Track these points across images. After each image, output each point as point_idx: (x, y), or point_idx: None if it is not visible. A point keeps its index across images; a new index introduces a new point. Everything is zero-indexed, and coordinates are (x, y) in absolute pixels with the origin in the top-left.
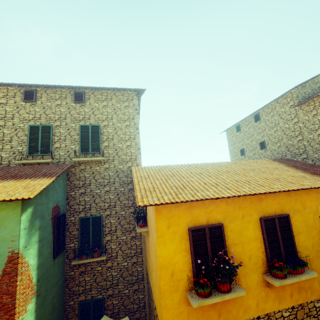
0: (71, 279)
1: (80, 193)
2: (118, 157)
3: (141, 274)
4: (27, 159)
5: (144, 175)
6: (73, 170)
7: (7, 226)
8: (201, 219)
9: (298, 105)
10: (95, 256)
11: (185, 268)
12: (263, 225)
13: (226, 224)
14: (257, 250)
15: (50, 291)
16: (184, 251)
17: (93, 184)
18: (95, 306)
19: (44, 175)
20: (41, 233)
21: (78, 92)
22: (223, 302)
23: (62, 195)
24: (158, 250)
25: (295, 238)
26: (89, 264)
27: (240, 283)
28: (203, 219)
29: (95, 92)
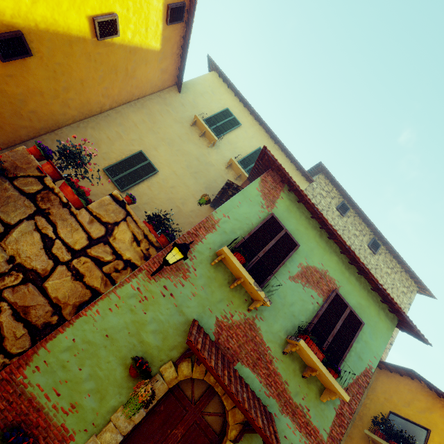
0: None
1: None
2: None
3: None
4: None
5: None
6: None
7: (377, 339)
8: None
9: None
10: None
11: None
12: None
13: None
14: None
15: None
16: None
17: None
18: None
19: None
20: None
21: (377, 242)
22: None
23: None
24: None
25: None
26: None
27: None
28: None
29: (387, 254)
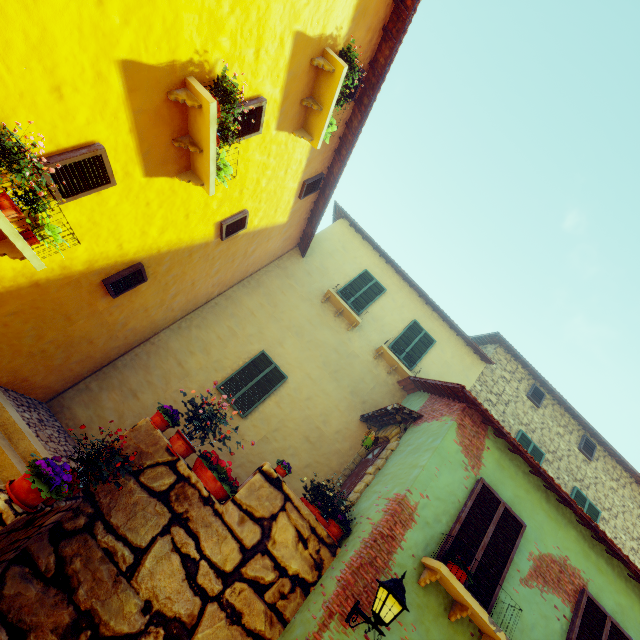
0: None
1: None
2: None
3: None
4: None
5: None
6: None
7: None
8: None
9: None
10: None
11: None
12: None
13: None
14: None
15: None
16: None
17: None
18: None
19: None
20: None
21: (590, 441)
22: None
23: None
24: None
25: None
26: None
27: None
28: None
29: (606, 458)
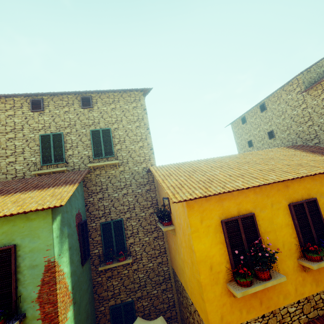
0: (99, 285)
1: (98, 198)
2: (132, 159)
3: (167, 274)
4: (42, 169)
5: (166, 173)
6: (89, 176)
7: (40, 236)
8: (232, 210)
9: (305, 91)
10: (120, 260)
11: (223, 260)
12: (293, 211)
13: (257, 213)
14: (290, 236)
15: (83, 298)
16: (219, 244)
17: (110, 188)
18: (125, 310)
19: (66, 182)
20: (70, 241)
21: (85, 97)
22: (263, 290)
23: (81, 202)
24: (195, 245)
25: None
26: (115, 269)
27: (277, 270)
28: (234, 211)
29: (101, 96)
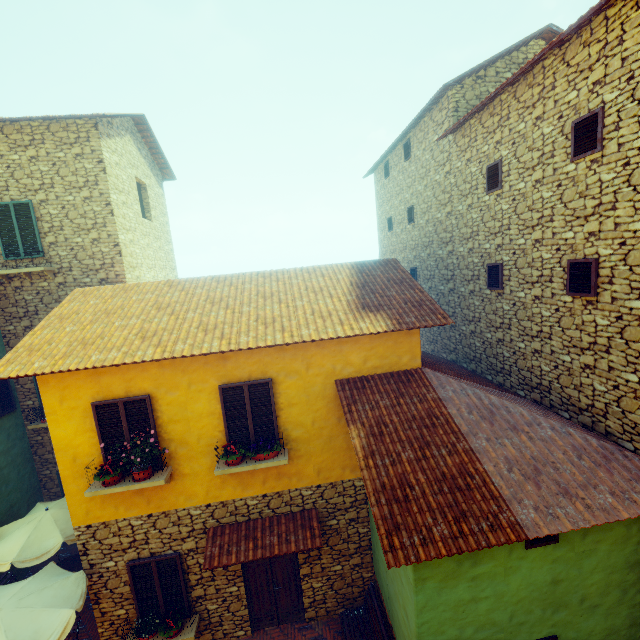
0: (39, 445)
1: (23, 327)
2: (78, 262)
3: None
4: None
5: (68, 313)
6: (2, 289)
7: None
8: (115, 389)
9: (443, 136)
10: None
11: (94, 451)
12: (220, 397)
13: (160, 396)
14: (213, 428)
15: None
16: (90, 432)
17: (43, 312)
18: None
19: None
20: None
21: None
22: (155, 489)
23: None
24: (50, 431)
25: (283, 412)
26: None
27: (181, 468)
28: (120, 390)
29: (6, 128)
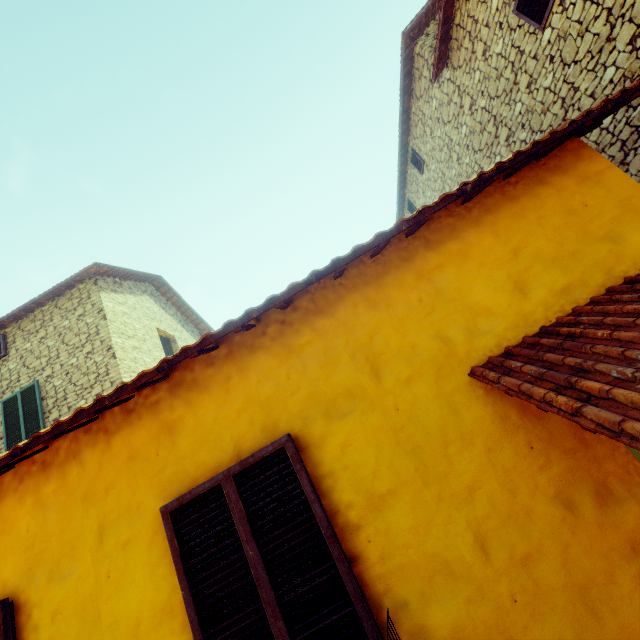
0: None
1: None
2: None
3: None
4: None
5: None
6: None
7: None
8: None
9: (435, 66)
10: None
11: None
12: (168, 542)
13: (36, 594)
14: None
15: None
16: None
17: None
18: None
19: None
20: None
21: None
22: None
23: None
24: None
25: (366, 538)
26: None
27: None
28: None
29: (23, 324)
